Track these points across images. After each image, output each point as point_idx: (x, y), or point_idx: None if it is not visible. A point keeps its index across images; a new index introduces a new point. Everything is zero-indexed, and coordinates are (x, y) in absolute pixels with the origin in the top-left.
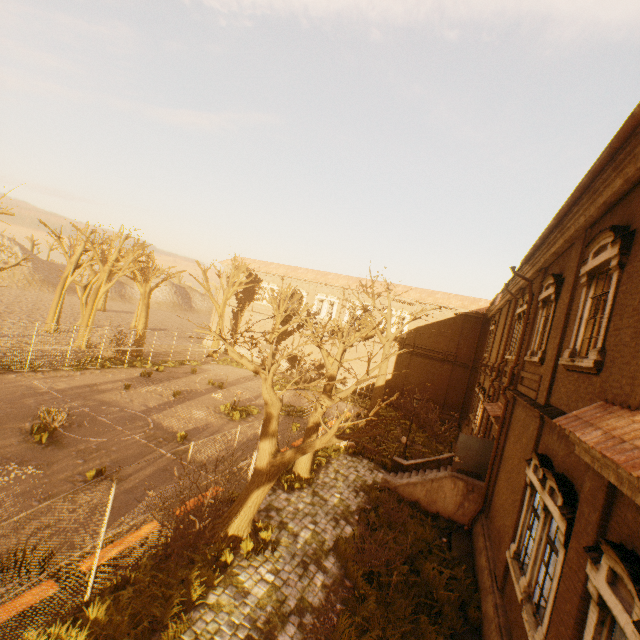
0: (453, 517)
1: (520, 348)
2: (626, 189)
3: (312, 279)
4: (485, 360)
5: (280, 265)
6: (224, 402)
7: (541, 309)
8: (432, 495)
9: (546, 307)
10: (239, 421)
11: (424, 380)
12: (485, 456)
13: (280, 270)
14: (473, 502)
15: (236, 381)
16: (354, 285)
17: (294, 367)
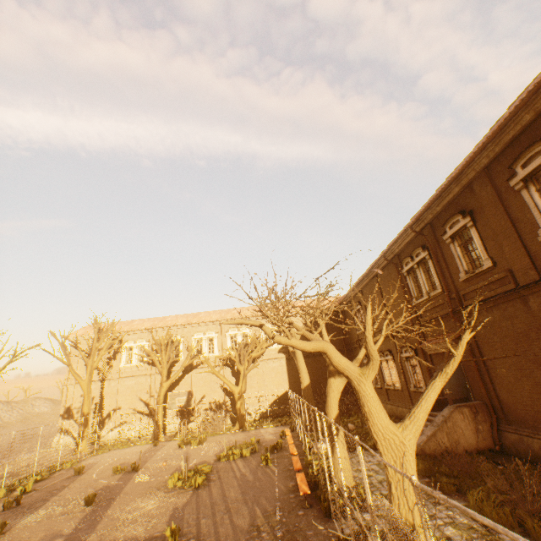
0: (479, 447)
1: (443, 280)
2: (531, 121)
3: (185, 322)
4: (362, 335)
5: (143, 320)
6: (160, 479)
7: (452, 243)
8: (453, 436)
9: (456, 239)
10: (205, 485)
11: (317, 377)
12: (460, 379)
13: (146, 324)
14: (483, 421)
15: (142, 458)
16: (228, 315)
17: (188, 420)
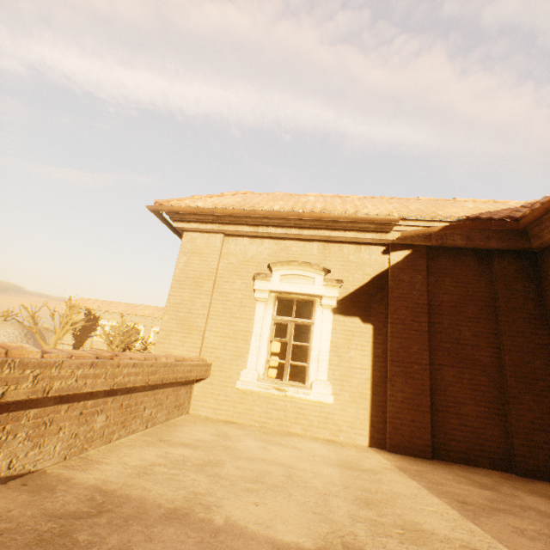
0: None
1: None
2: None
3: (149, 314)
4: None
5: (122, 303)
6: None
7: None
8: None
9: None
10: None
11: None
12: None
13: (120, 308)
14: None
15: None
16: None
17: None
